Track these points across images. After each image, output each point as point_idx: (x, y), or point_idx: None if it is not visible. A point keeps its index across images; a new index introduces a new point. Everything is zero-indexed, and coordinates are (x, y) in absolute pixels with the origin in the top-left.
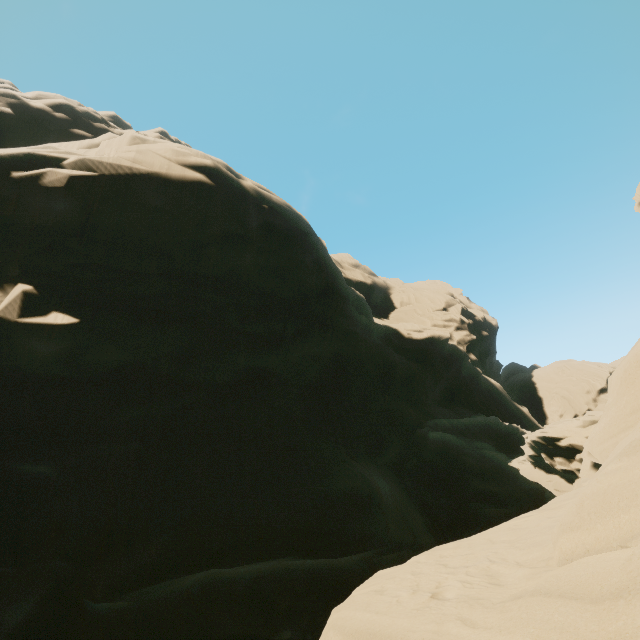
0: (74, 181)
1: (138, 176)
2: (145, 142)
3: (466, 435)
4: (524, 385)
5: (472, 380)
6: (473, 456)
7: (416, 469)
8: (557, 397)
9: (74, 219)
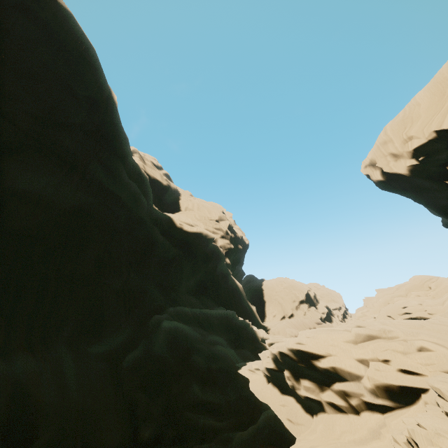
0: None
1: None
2: None
3: (204, 327)
4: (256, 290)
5: (223, 278)
6: (203, 354)
7: (136, 364)
8: (275, 302)
9: None
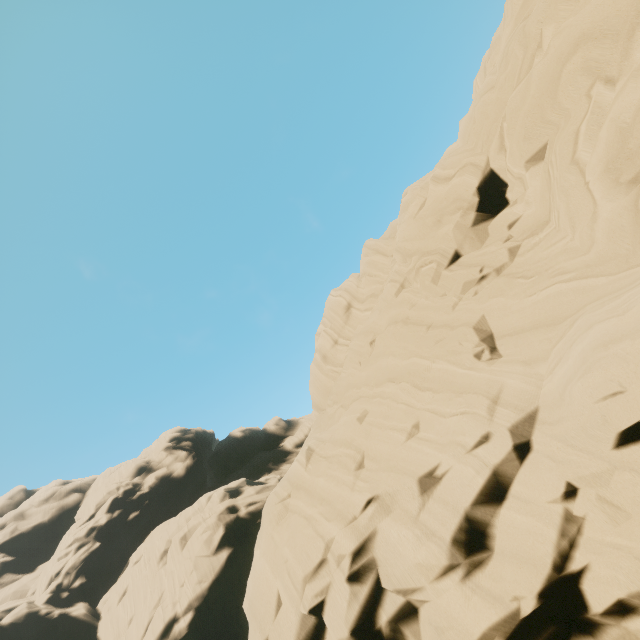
0: (188, 624)
1: (206, 591)
2: (186, 538)
3: None
4: None
5: None
6: None
7: None
8: None
9: (196, 638)
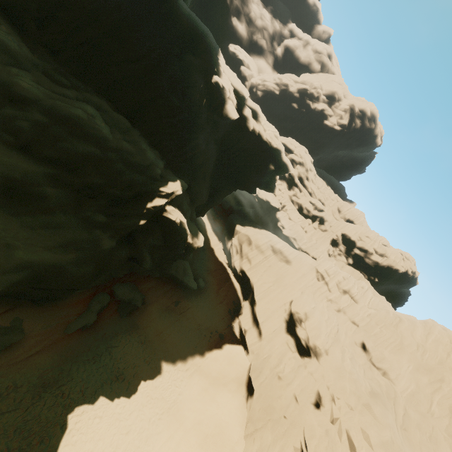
0: None
1: None
2: None
3: None
4: None
5: None
6: None
7: None
8: None
9: None
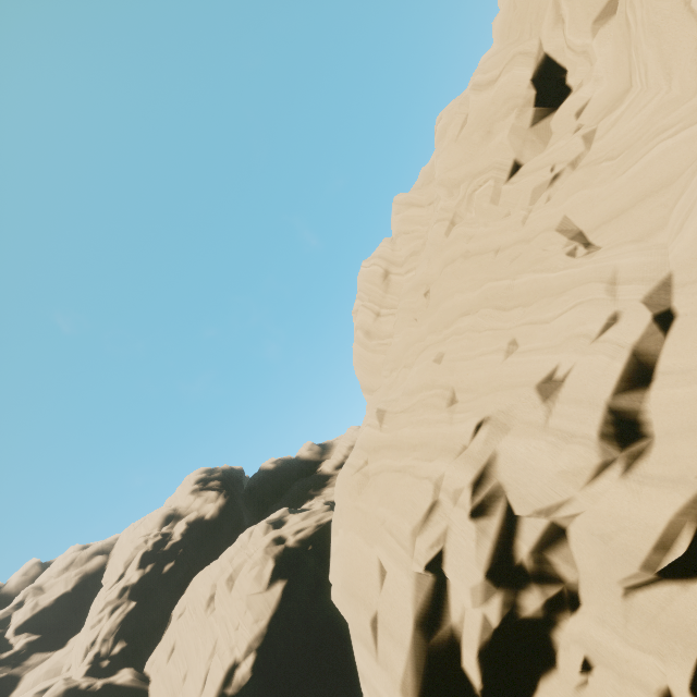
0: (251, 667)
1: (265, 630)
2: (233, 579)
3: None
4: None
5: None
6: None
7: None
8: None
9: (262, 681)
